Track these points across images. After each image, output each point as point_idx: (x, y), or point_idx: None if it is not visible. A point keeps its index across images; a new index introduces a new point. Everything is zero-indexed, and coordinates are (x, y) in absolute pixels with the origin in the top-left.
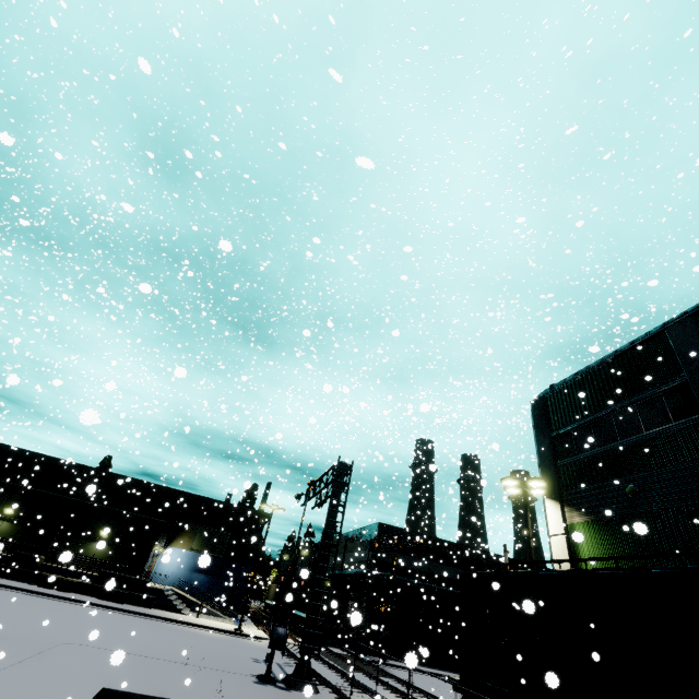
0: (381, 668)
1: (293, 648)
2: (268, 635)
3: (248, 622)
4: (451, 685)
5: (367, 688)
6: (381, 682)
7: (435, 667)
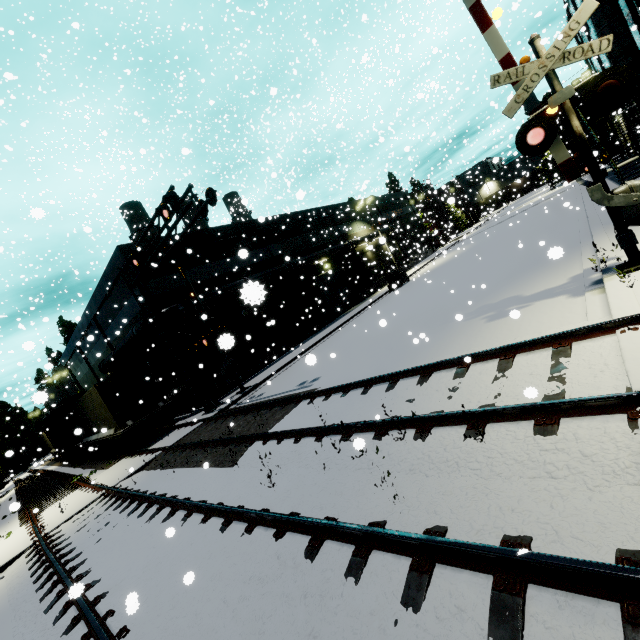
0: (269, 403)
1: (89, 521)
2: (29, 533)
3: (10, 516)
4: (332, 348)
5: (487, 560)
6: (335, 431)
7: (286, 353)
